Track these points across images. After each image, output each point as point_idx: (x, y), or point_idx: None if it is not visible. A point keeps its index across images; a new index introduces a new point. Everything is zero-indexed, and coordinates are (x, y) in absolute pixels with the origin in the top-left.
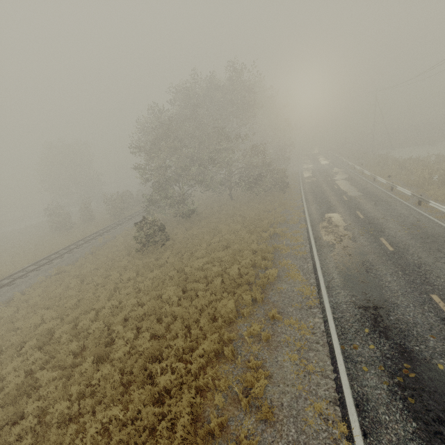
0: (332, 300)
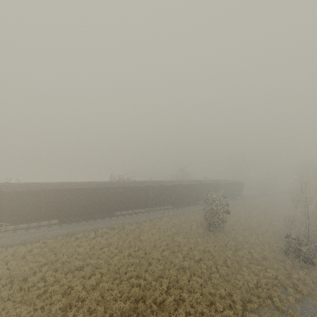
0: None
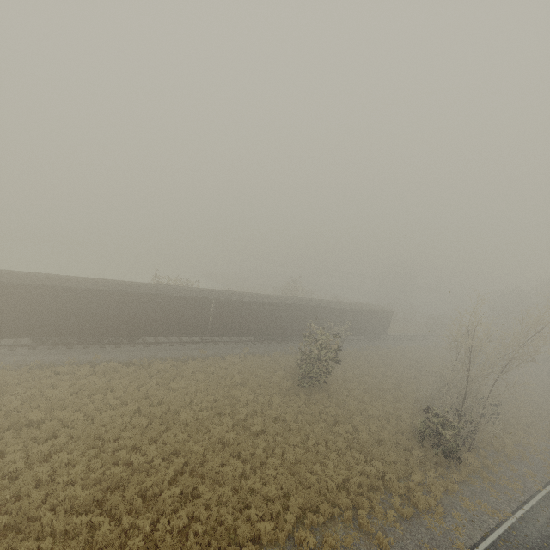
0: None
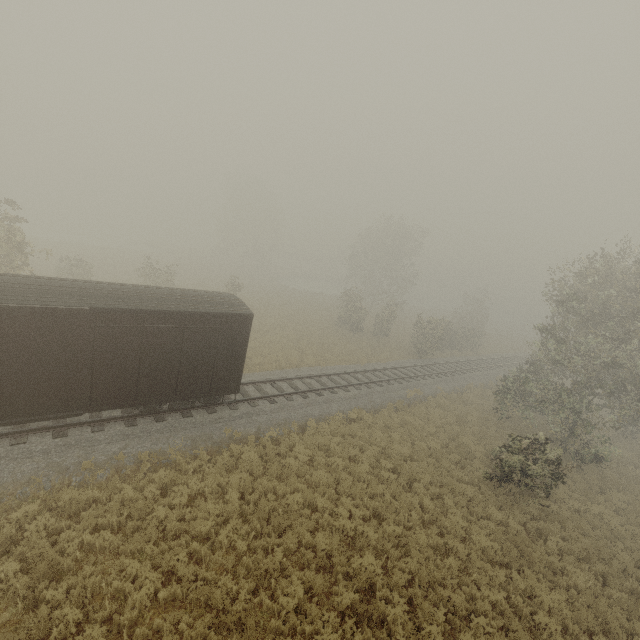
0: None
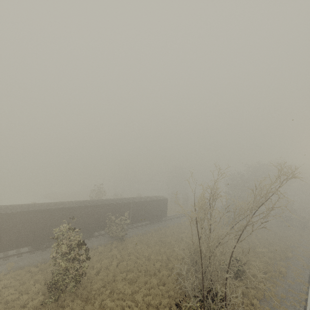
0: None
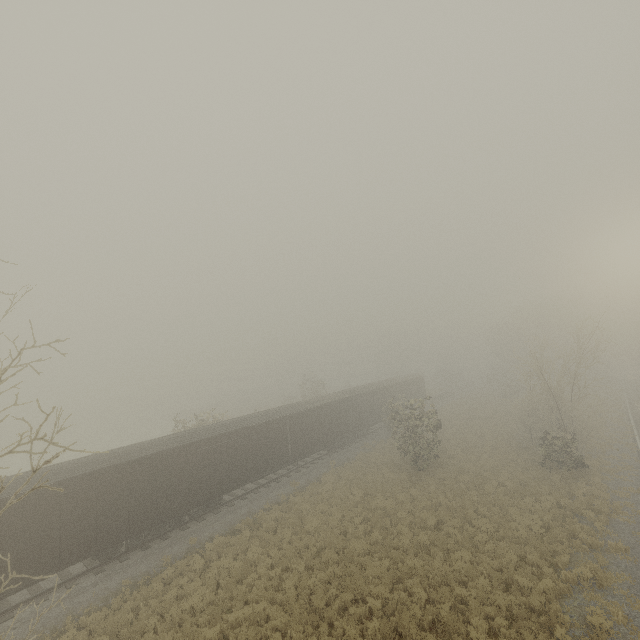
0: (633, 415)
